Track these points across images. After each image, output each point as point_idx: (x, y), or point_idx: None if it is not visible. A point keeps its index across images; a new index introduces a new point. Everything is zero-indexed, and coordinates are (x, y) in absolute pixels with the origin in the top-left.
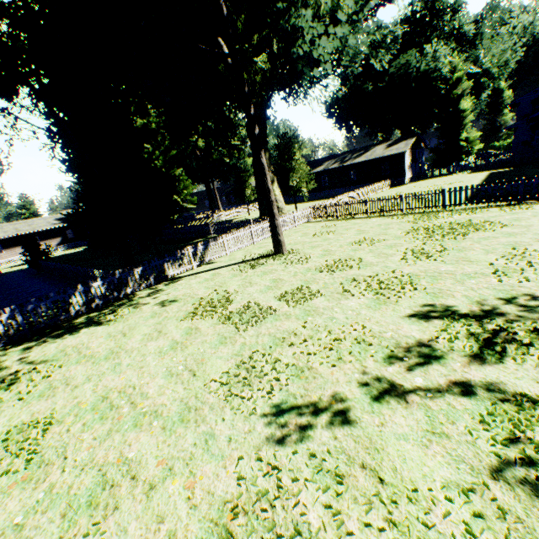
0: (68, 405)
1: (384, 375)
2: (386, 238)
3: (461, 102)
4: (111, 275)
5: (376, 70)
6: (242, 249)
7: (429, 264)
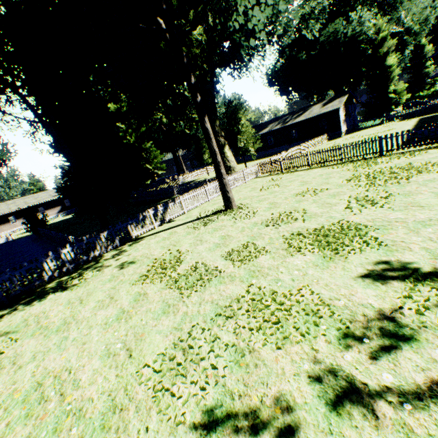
0: (4, 393)
1: (340, 365)
2: (328, 187)
3: (387, 59)
4: (80, 241)
5: (308, 41)
6: (199, 207)
7: (376, 211)
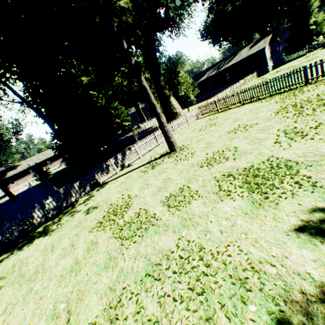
0: None
1: None
2: (257, 122)
3: None
4: (59, 192)
5: None
6: (151, 150)
7: (306, 144)
